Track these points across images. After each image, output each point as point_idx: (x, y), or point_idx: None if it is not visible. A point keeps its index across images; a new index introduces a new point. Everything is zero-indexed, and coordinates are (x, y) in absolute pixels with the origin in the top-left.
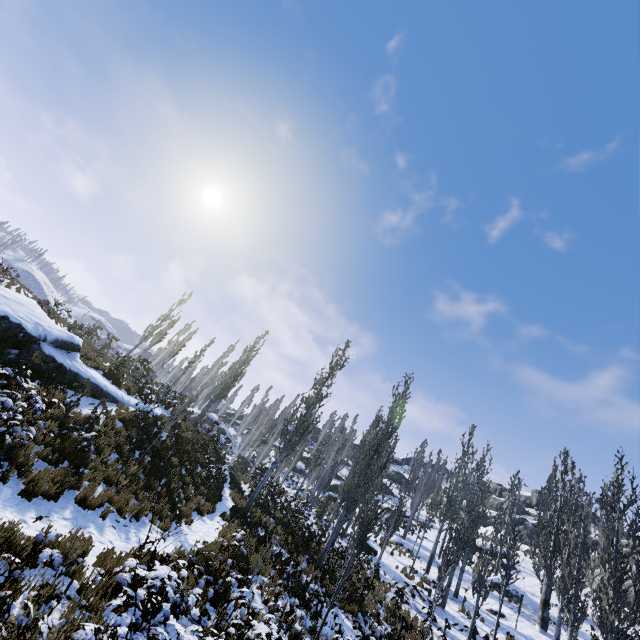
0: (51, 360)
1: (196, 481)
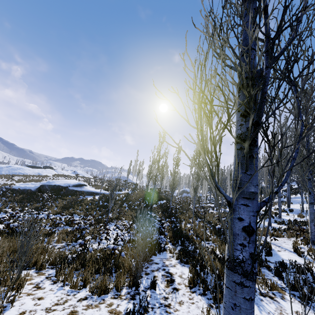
0: (73, 190)
1: (129, 206)
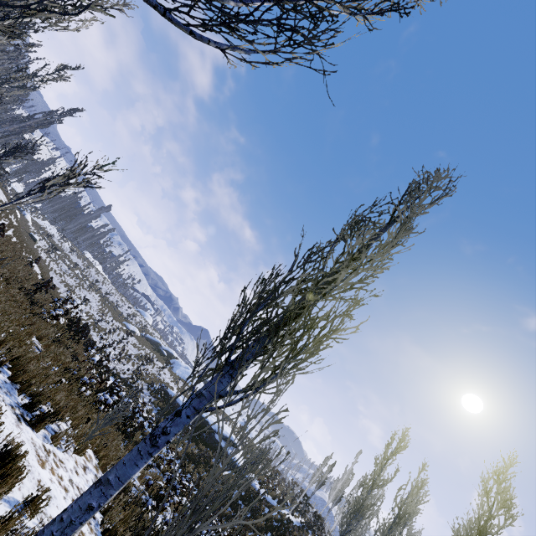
0: (217, 442)
1: None
